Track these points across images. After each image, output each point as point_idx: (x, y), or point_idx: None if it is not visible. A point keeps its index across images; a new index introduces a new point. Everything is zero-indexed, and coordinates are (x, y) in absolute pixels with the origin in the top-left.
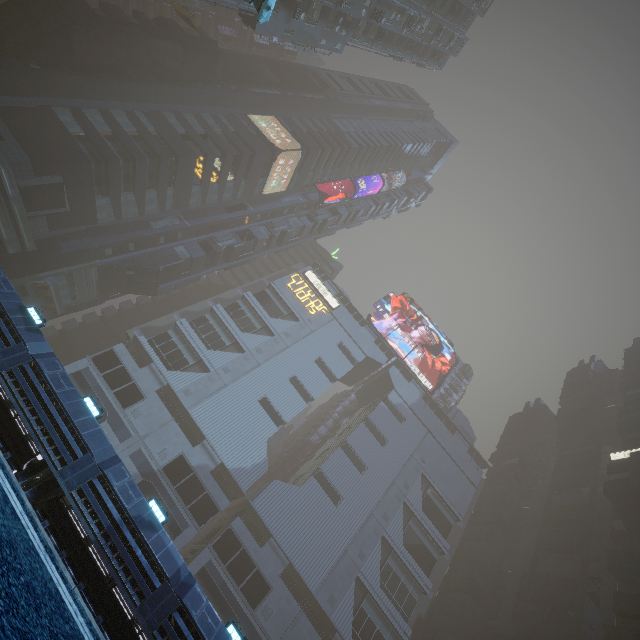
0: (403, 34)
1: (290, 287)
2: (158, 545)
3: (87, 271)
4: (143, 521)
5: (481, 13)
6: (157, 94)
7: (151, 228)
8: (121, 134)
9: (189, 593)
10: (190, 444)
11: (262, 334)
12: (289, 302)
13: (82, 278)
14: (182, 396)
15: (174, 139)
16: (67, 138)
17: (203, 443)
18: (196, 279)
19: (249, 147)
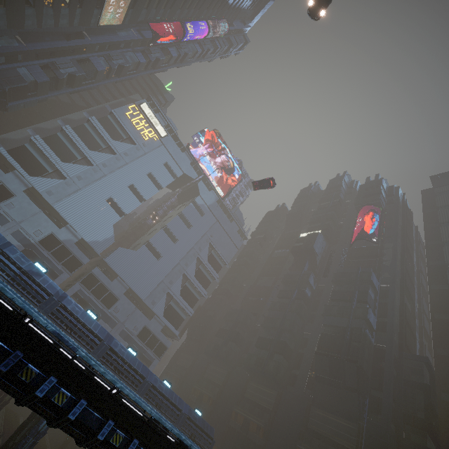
0: None
1: (128, 116)
2: (44, 282)
3: None
4: (33, 272)
5: None
6: None
7: None
8: None
9: (65, 300)
10: (57, 227)
11: (106, 152)
12: (127, 129)
13: None
14: (46, 195)
15: None
16: None
17: (67, 226)
18: (43, 100)
19: None
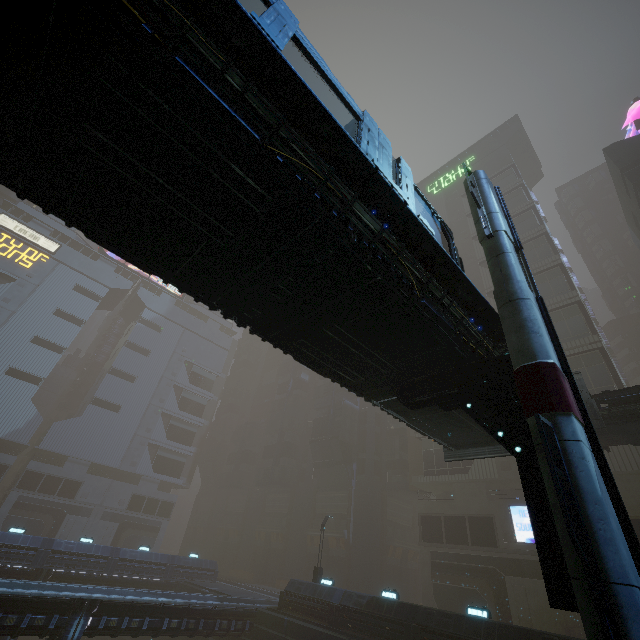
0: None
1: None
2: None
3: None
4: None
5: None
6: None
7: None
8: None
9: None
10: None
11: None
12: None
13: None
14: None
15: None
16: None
17: None
18: None
19: None
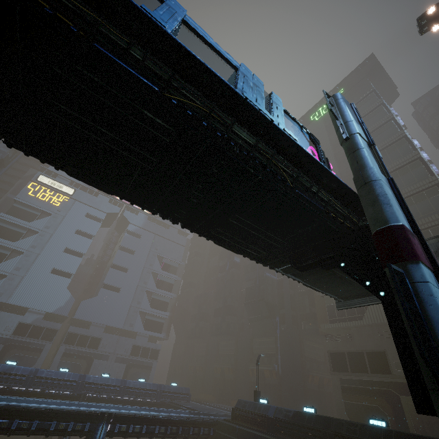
0: None
1: (32, 195)
2: (18, 371)
3: None
4: (7, 369)
5: None
6: None
7: None
8: None
9: (38, 373)
10: (21, 315)
11: (30, 235)
12: (37, 206)
13: None
14: None
15: None
16: None
17: (29, 311)
18: None
19: None
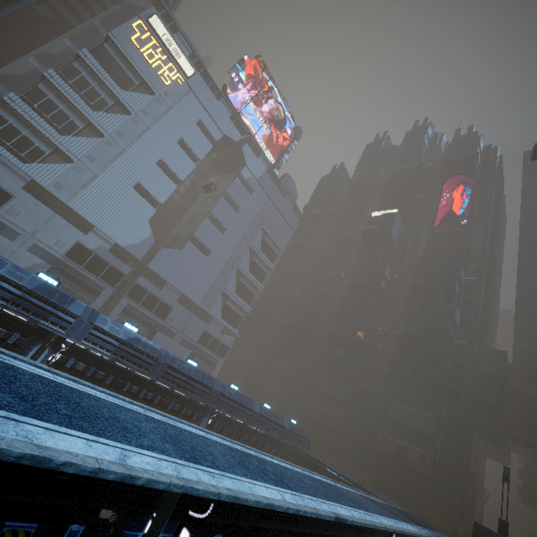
0: None
1: (135, 43)
2: (145, 347)
3: None
4: (132, 339)
5: None
6: None
7: None
8: None
9: (169, 359)
10: (82, 233)
11: (117, 112)
12: (138, 67)
13: None
14: (54, 191)
15: None
16: None
17: (93, 230)
18: None
19: None
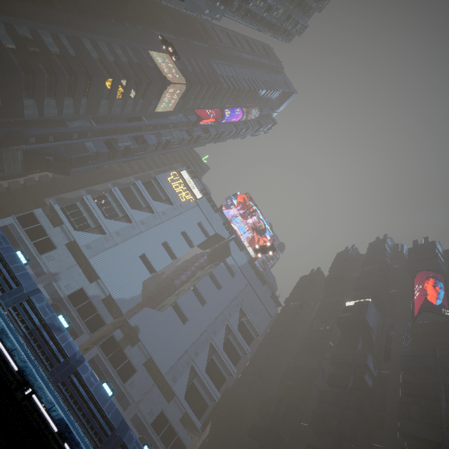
0: (264, 16)
1: (169, 180)
2: (63, 340)
3: (14, 152)
4: (54, 326)
5: (319, 10)
6: (77, 23)
7: (67, 126)
8: (46, 52)
9: (81, 365)
10: (88, 281)
11: (146, 211)
12: (167, 191)
13: (10, 157)
14: (84, 249)
15: (89, 62)
16: (1, 49)
17: (98, 281)
18: (100, 167)
19: (147, 76)
